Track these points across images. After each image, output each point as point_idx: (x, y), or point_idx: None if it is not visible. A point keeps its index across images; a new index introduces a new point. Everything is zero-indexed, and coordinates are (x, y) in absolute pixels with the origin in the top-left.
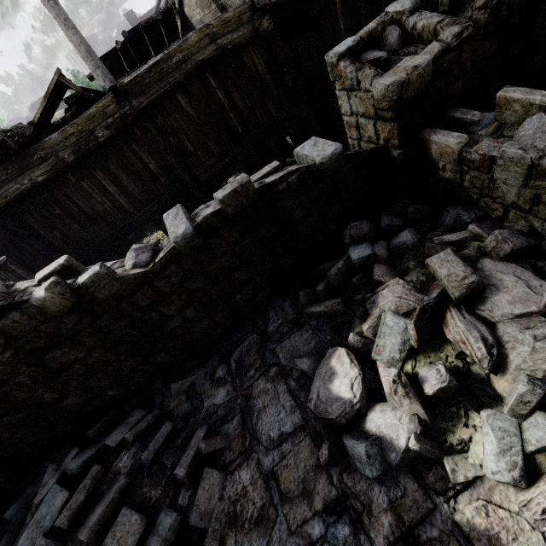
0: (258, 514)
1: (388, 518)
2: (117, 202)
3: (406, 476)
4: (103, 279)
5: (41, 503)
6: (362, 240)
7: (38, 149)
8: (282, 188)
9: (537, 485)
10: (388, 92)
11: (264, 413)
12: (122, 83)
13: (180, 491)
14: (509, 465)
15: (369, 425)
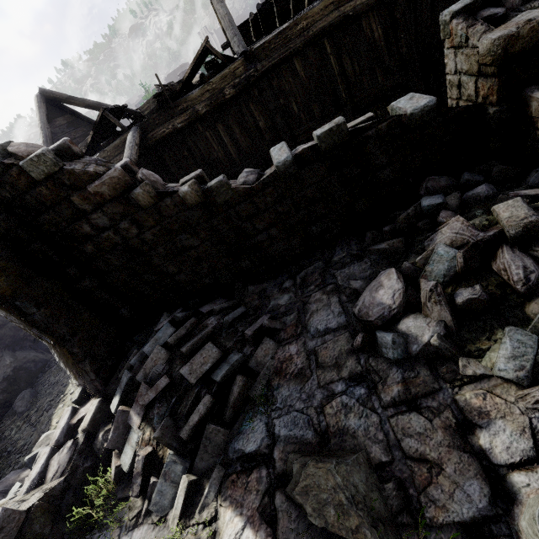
0: (298, 371)
1: (398, 388)
2: (228, 152)
3: (422, 366)
4: (223, 186)
5: (159, 331)
6: (437, 192)
7: (183, 102)
8: (371, 133)
9: (537, 385)
10: (493, 46)
11: (316, 313)
12: (252, 48)
13: (245, 346)
14: (517, 367)
15: (401, 326)
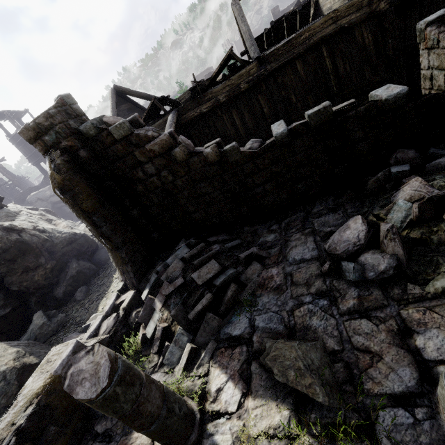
0: (276, 286)
1: (354, 302)
2: (238, 131)
3: (375, 288)
4: (235, 150)
5: (178, 250)
6: (405, 162)
7: (209, 93)
8: (351, 114)
9: None
10: None
11: (294, 248)
12: (264, 54)
13: (239, 266)
14: None
15: (361, 257)
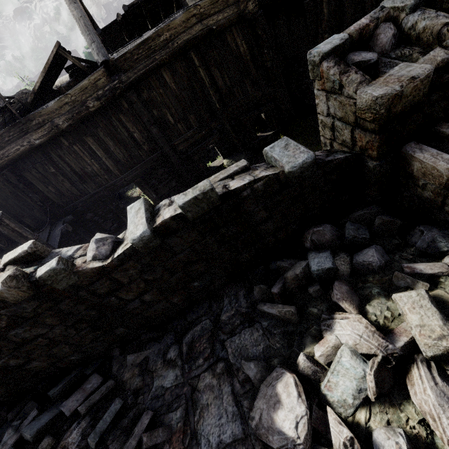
0: None
1: None
2: (104, 165)
3: None
4: (60, 273)
5: None
6: (323, 246)
7: (37, 115)
8: (247, 193)
9: None
10: (375, 104)
11: (206, 412)
12: (113, 58)
13: None
14: None
15: None
